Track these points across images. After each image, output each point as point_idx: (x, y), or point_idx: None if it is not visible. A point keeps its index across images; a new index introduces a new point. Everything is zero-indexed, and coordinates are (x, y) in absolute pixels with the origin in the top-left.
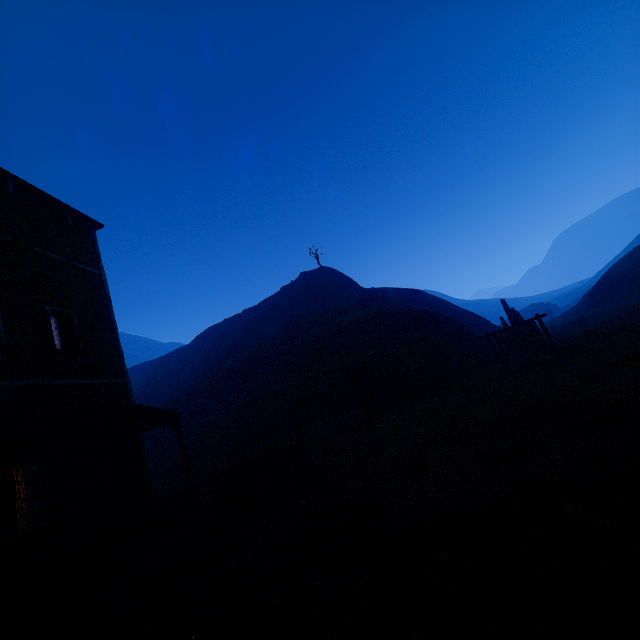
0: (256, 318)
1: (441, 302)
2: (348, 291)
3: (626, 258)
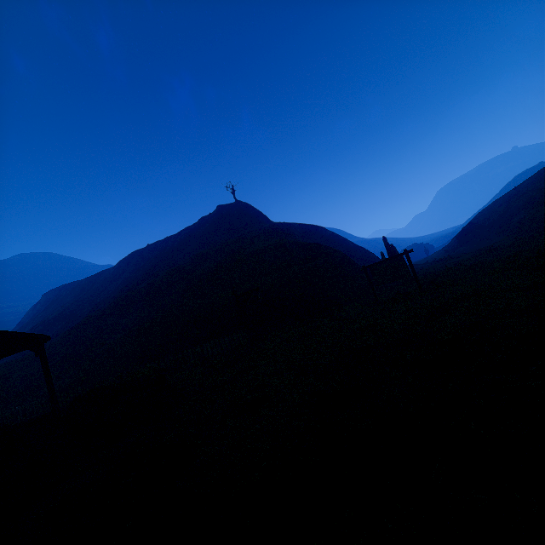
0: (174, 245)
1: (338, 238)
2: (258, 224)
3: (488, 208)
